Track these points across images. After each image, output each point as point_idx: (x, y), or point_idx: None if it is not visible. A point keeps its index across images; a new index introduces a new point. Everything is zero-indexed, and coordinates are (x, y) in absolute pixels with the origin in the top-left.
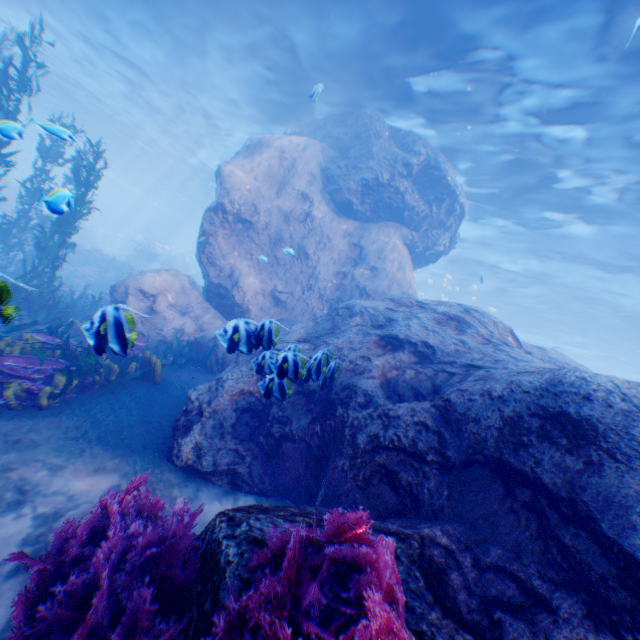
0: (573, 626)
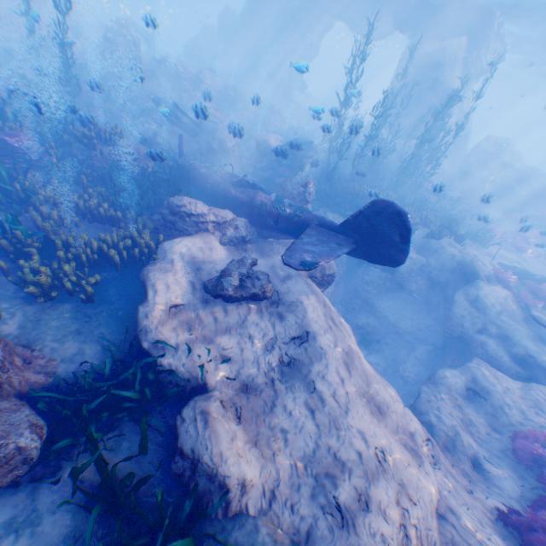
0: None
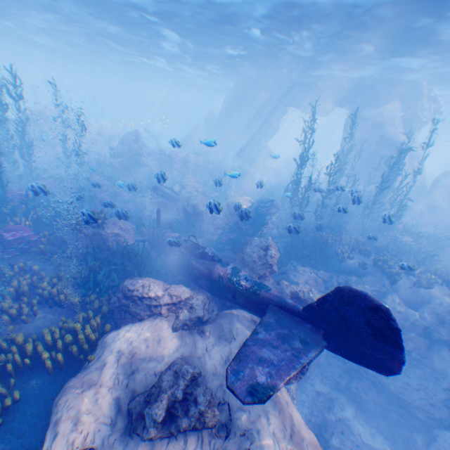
0: None
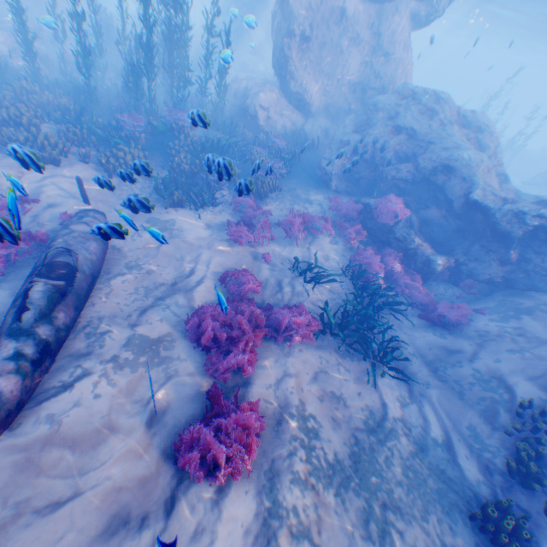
0: (431, 209)
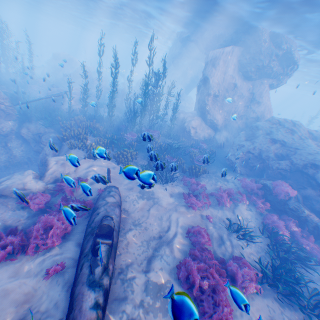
0: (308, 189)
